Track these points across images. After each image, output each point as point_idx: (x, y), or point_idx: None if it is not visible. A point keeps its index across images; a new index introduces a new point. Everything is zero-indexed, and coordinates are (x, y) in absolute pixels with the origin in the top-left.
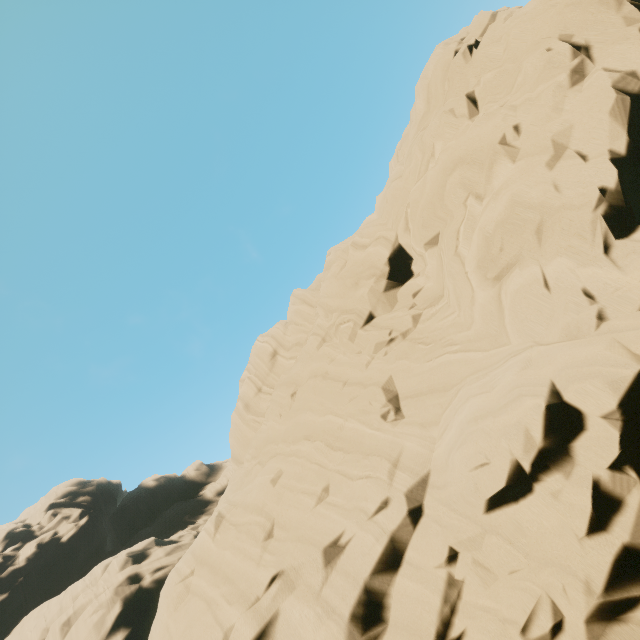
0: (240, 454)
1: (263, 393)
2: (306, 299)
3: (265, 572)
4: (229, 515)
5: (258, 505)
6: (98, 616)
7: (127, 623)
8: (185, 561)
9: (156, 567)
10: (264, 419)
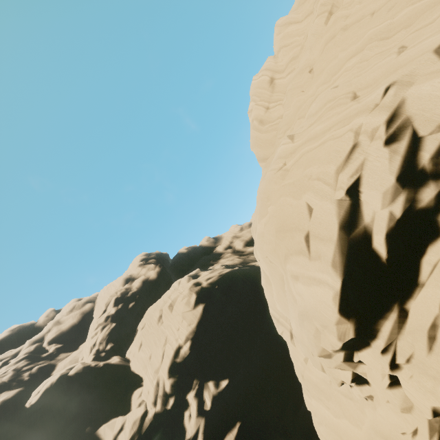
0: (265, 154)
1: (271, 108)
2: (291, 20)
3: (373, 94)
4: (297, 132)
5: (329, 99)
6: (185, 300)
7: (202, 302)
8: (274, 164)
9: (207, 278)
10: (284, 109)
